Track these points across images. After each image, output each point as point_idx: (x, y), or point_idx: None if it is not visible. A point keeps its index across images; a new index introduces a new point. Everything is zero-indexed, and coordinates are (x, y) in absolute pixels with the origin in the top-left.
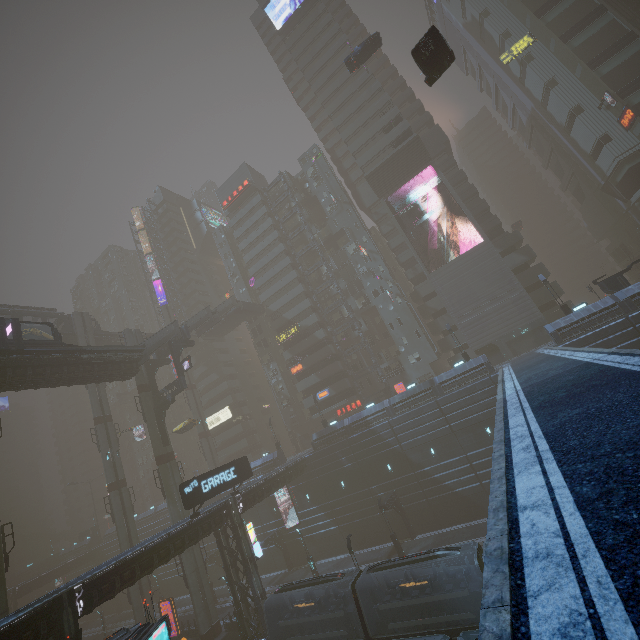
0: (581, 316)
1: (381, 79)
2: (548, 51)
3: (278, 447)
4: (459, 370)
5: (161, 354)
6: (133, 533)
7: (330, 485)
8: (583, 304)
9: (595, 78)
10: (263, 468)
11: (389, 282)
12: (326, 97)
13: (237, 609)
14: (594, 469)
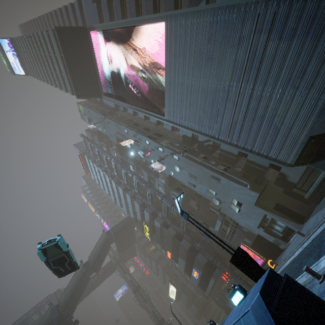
0: None
1: None
2: None
3: None
4: None
5: None
6: None
7: None
8: None
9: None
10: None
11: (159, 148)
12: (45, 78)
13: None
14: None
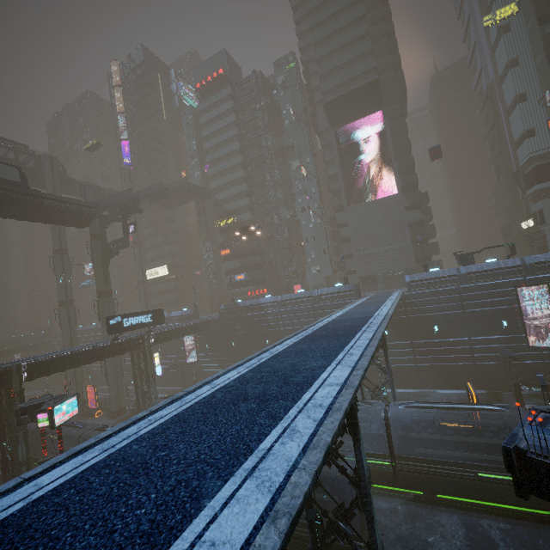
0: (431, 276)
1: (371, 2)
2: (525, 27)
3: (195, 307)
4: (336, 289)
5: (114, 213)
6: (74, 338)
7: (224, 342)
8: (438, 268)
9: (547, 72)
10: (180, 318)
11: (316, 204)
12: (313, 6)
13: (137, 402)
14: (248, 376)
